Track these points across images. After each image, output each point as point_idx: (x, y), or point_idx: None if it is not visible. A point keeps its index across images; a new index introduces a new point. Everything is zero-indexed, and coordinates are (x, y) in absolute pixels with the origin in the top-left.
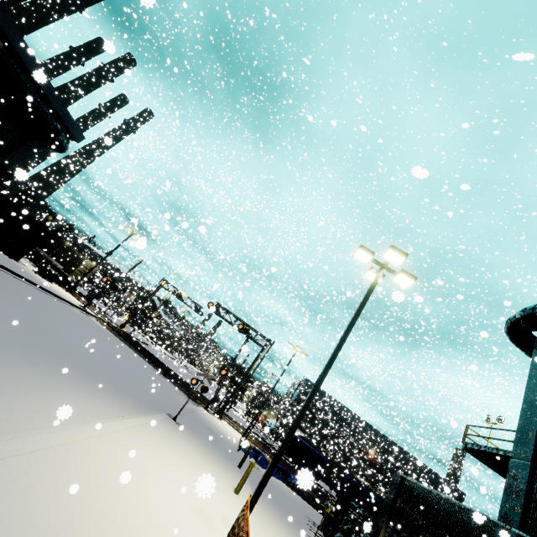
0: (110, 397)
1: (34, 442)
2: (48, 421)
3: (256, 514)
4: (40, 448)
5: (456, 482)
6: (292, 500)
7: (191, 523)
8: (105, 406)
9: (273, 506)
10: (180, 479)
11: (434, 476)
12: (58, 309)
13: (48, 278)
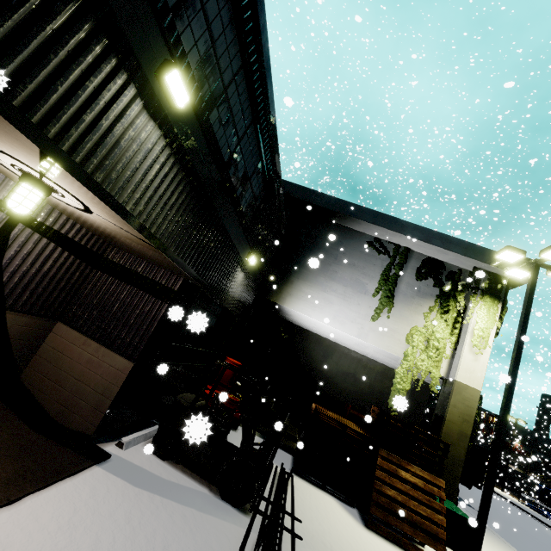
0: None
1: None
2: None
3: None
4: None
5: None
6: None
7: None
8: None
9: None
10: None
11: None
12: None
13: None
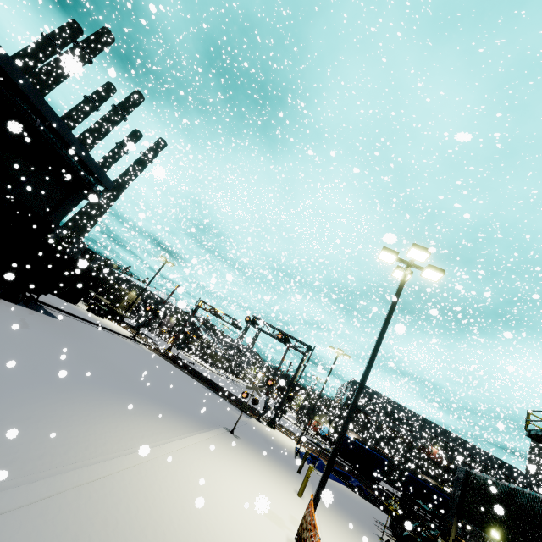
0: (173, 417)
1: (129, 460)
2: (132, 443)
3: (321, 515)
4: (134, 464)
5: (536, 473)
6: (355, 502)
7: (264, 522)
8: (171, 426)
9: (336, 508)
10: (247, 485)
11: (509, 469)
12: (113, 342)
13: (99, 314)
